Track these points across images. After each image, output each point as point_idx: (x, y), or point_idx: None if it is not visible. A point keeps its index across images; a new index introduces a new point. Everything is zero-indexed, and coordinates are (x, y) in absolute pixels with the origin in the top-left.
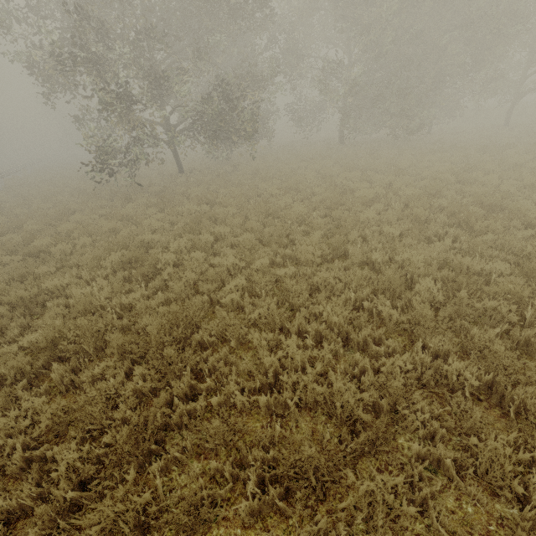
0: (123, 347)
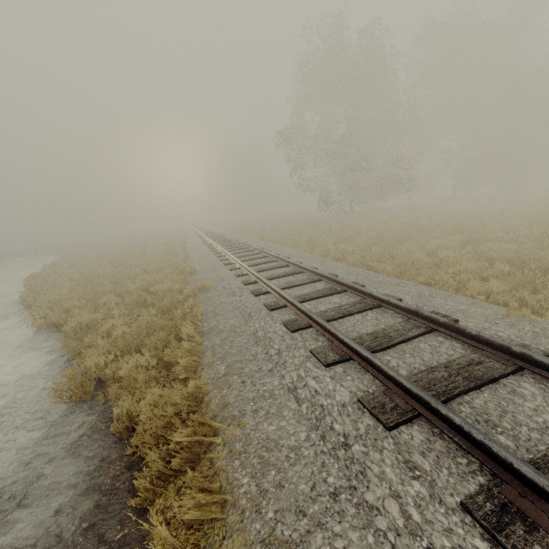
0: (447, 230)
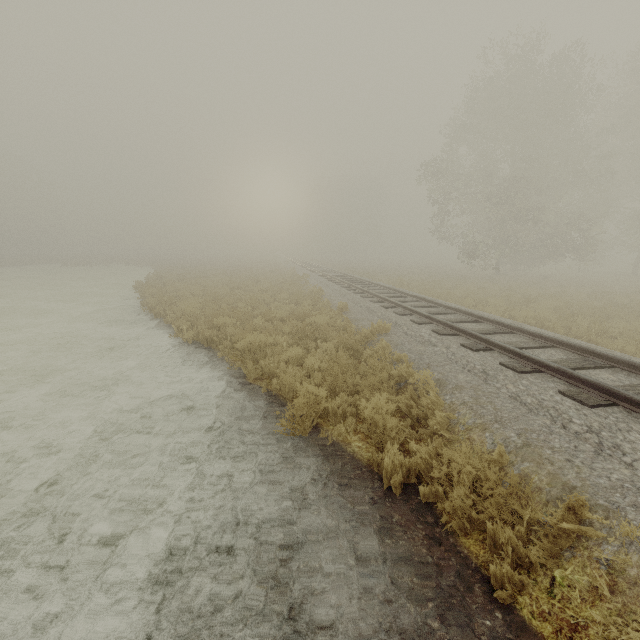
0: None
